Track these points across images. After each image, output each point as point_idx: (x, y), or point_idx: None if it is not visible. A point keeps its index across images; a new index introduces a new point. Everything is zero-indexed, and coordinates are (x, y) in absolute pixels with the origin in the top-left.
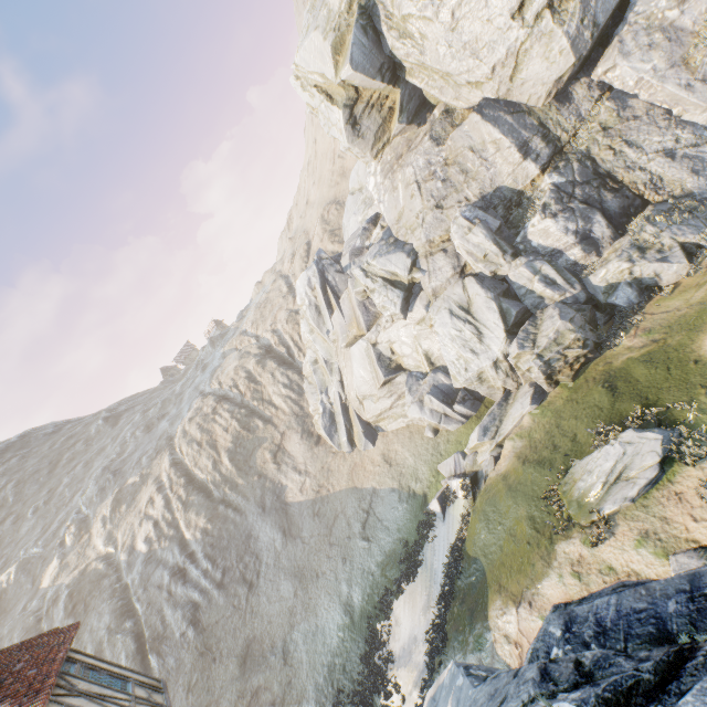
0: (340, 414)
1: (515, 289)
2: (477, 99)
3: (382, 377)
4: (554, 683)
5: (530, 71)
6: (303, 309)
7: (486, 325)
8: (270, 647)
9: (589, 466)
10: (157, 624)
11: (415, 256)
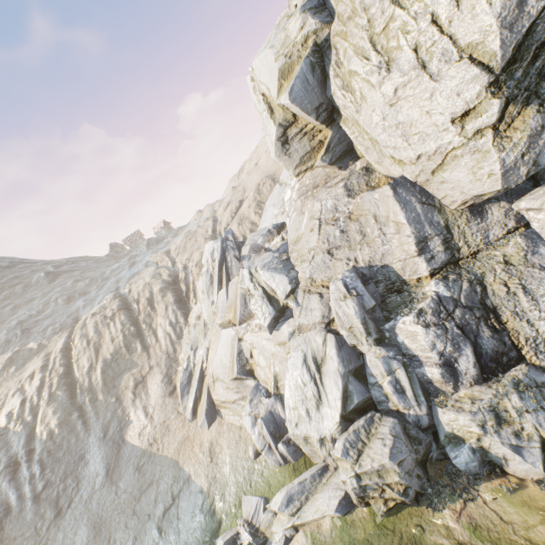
0: (196, 380)
1: (367, 373)
2: (397, 173)
3: (236, 372)
4: None
5: (454, 175)
6: (203, 270)
7: (328, 395)
8: None
9: None
10: None
11: (296, 285)
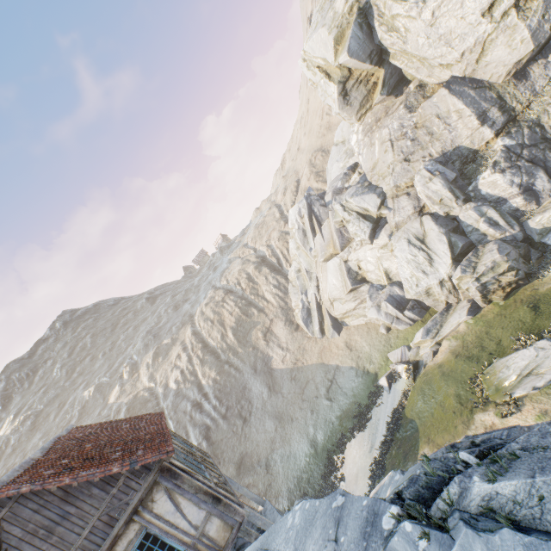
0: (315, 310)
1: (463, 227)
2: (446, 77)
3: (350, 286)
4: (457, 448)
5: (494, 55)
6: (292, 232)
7: (436, 253)
8: (257, 461)
9: (507, 363)
10: (183, 435)
11: (384, 197)
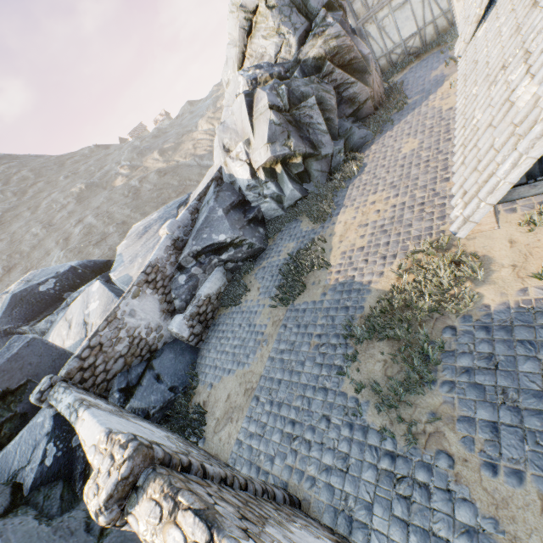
0: None
1: None
2: None
3: None
4: None
5: None
6: None
7: None
8: None
9: None
10: None
11: None
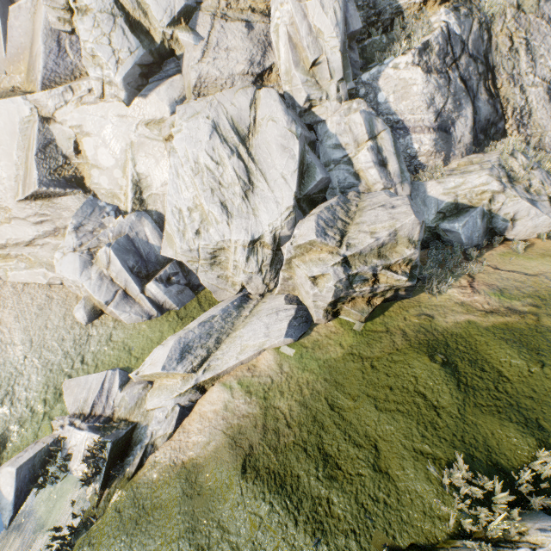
0: None
1: (327, 147)
2: None
3: (36, 182)
4: None
5: None
6: None
7: (267, 174)
8: None
9: None
10: None
11: (196, 3)
